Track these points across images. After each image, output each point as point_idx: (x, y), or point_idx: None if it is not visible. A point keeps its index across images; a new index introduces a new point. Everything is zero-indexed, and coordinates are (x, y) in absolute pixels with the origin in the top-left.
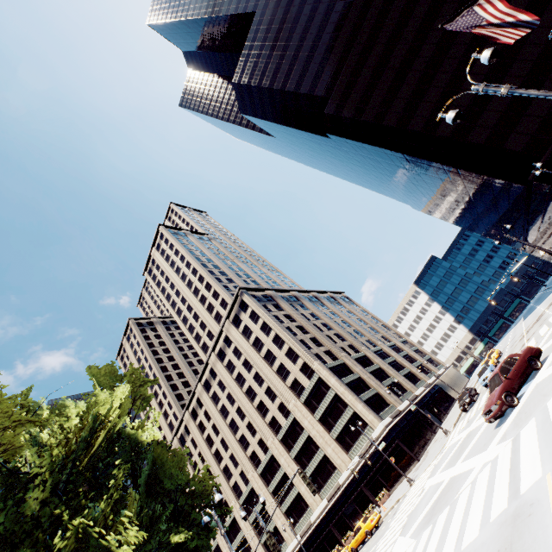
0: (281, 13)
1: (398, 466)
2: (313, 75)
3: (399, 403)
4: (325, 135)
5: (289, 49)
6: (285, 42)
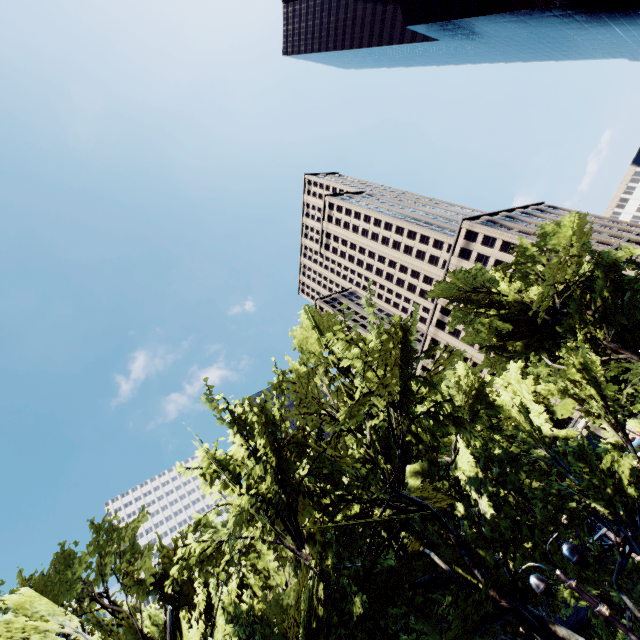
0: None
1: None
2: None
3: None
4: (548, 5)
5: None
6: None
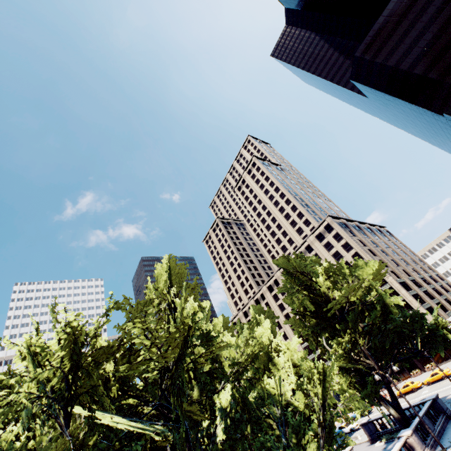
0: (424, 1)
1: (448, 352)
2: (447, 64)
3: (447, 316)
4: (439, 113)
5: (425, 36)
6: (422, 29)
